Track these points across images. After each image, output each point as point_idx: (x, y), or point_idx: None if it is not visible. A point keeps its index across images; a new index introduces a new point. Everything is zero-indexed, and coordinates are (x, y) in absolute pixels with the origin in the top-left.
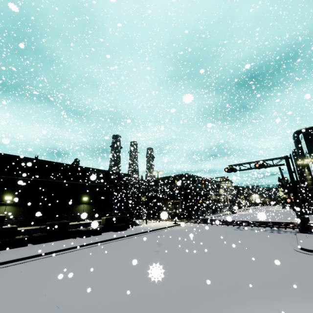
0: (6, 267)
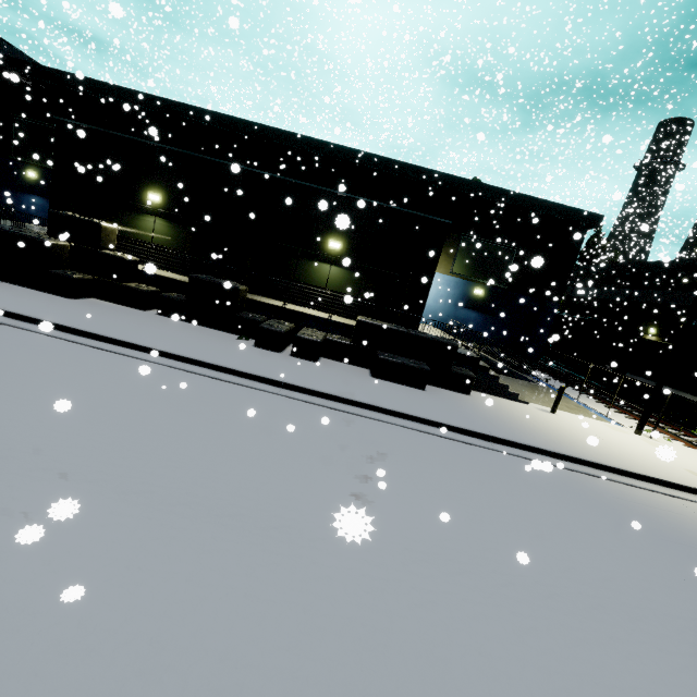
0: None
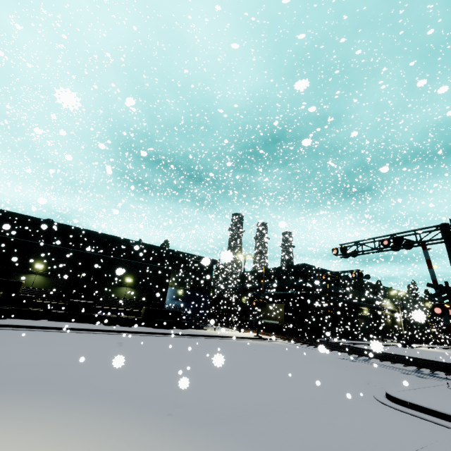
0: None
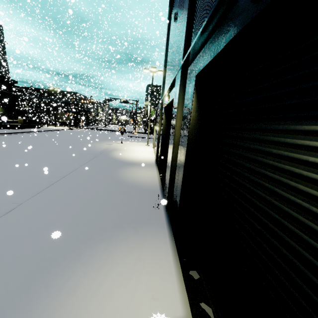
0: (2, 136)
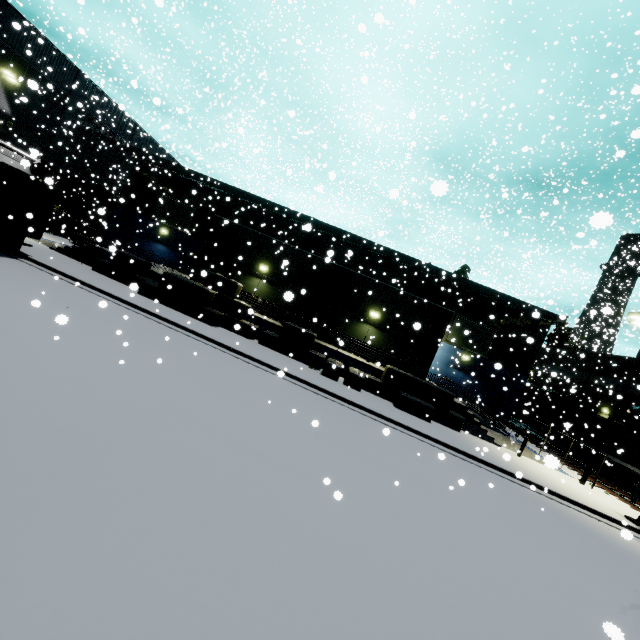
0: (179, 333)
